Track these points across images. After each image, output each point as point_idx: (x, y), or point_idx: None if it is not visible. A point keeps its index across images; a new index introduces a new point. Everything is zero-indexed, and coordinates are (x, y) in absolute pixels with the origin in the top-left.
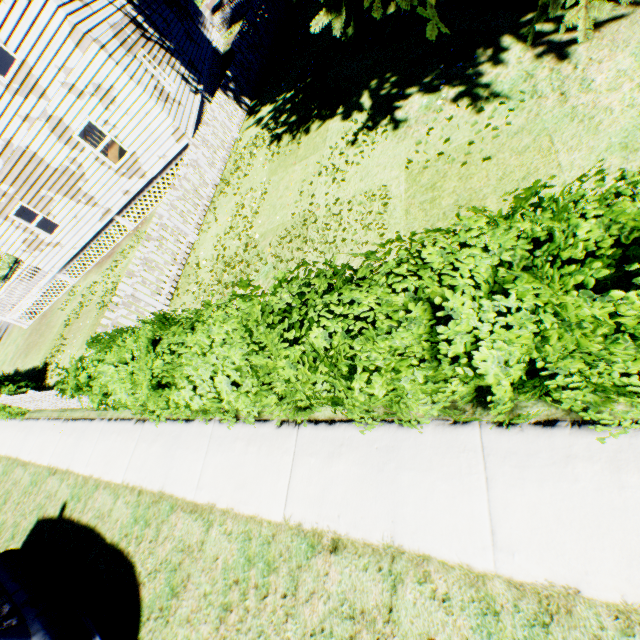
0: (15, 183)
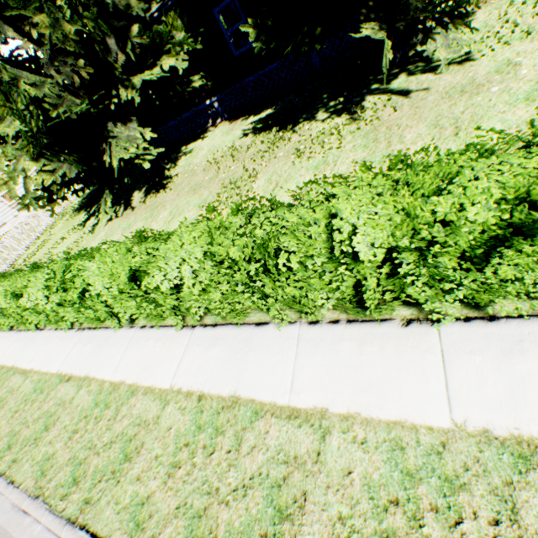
0: None
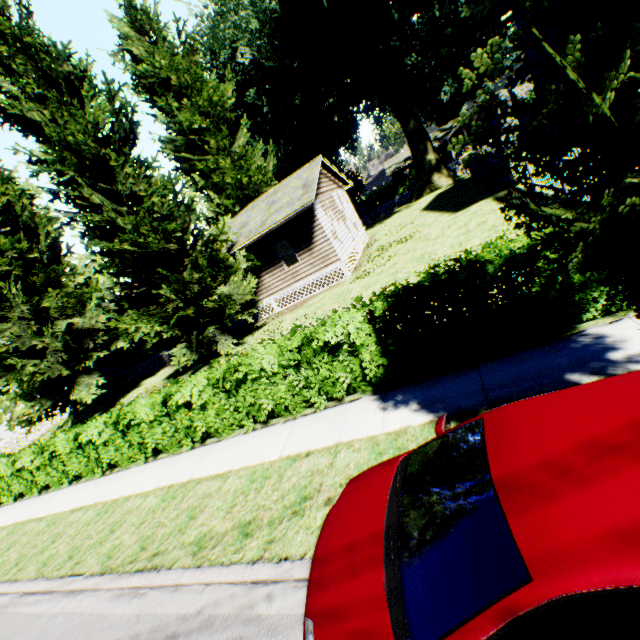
0: None
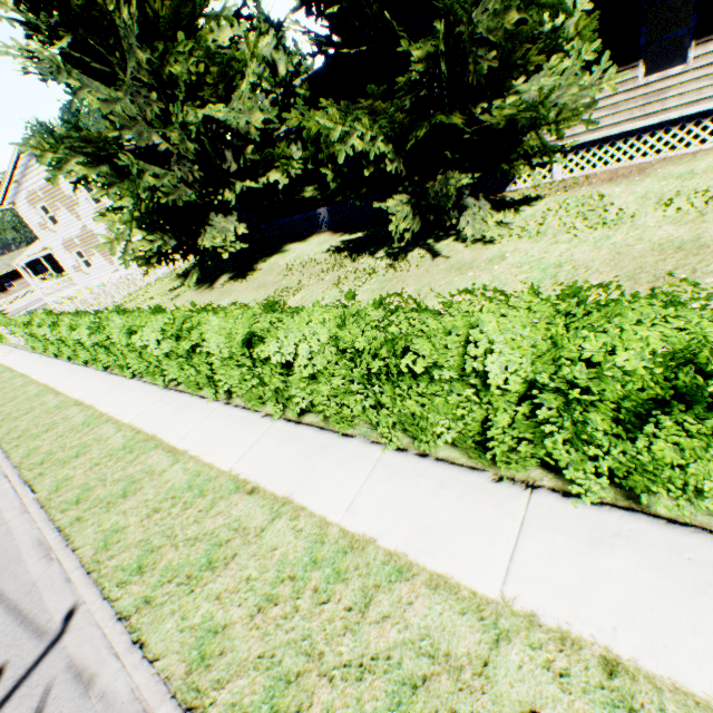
0: (82, 241)
